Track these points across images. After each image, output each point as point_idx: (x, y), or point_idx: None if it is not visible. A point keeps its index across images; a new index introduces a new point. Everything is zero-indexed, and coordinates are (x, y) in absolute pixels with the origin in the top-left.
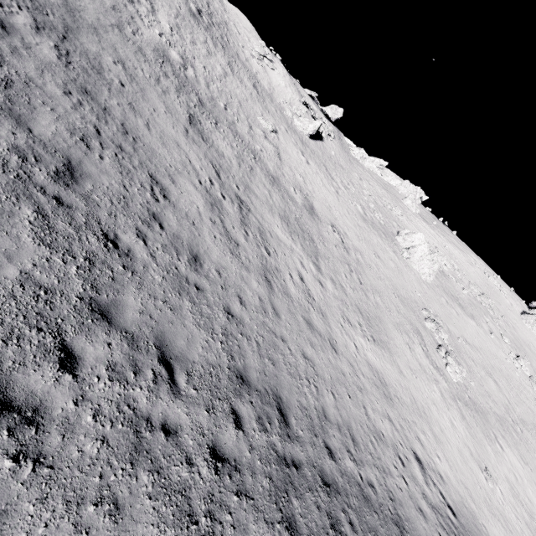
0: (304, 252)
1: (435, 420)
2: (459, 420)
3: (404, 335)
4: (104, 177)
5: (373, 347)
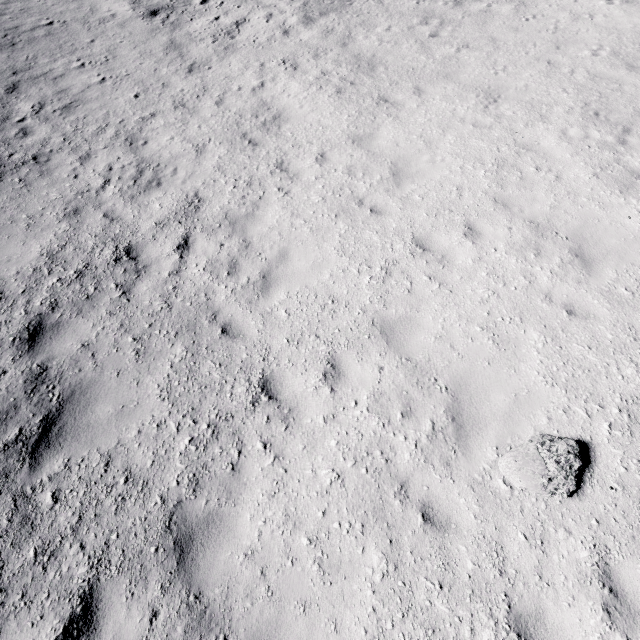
0: (298, 9)
1: (392, 228)
2: (572, 290)
3: (508, 105)
4: None
5: (319, 97)
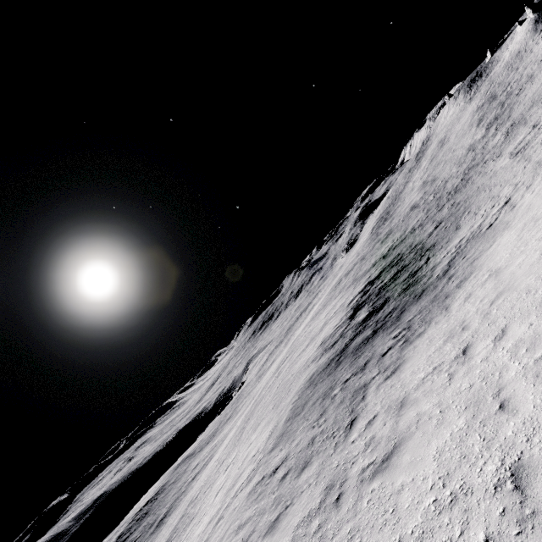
0: None
1: None
2: None
3: None
4: (480, 169)
5: None
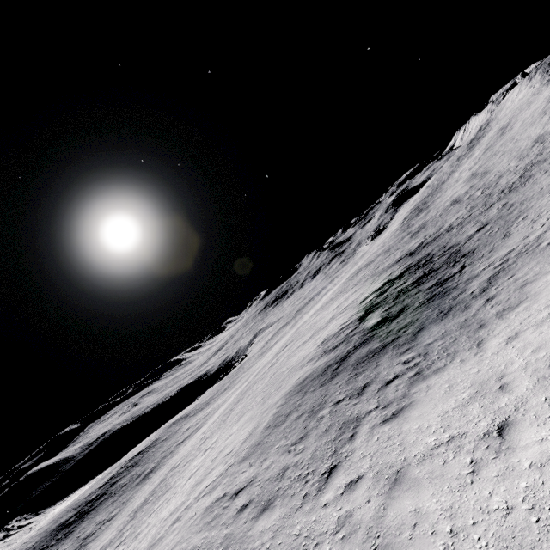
0: None
1: None
2: None
3: None
4: (548, 166)
5: None
